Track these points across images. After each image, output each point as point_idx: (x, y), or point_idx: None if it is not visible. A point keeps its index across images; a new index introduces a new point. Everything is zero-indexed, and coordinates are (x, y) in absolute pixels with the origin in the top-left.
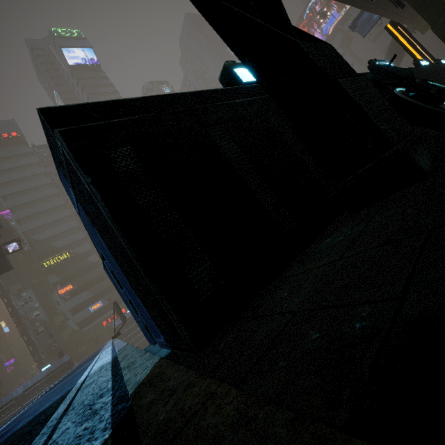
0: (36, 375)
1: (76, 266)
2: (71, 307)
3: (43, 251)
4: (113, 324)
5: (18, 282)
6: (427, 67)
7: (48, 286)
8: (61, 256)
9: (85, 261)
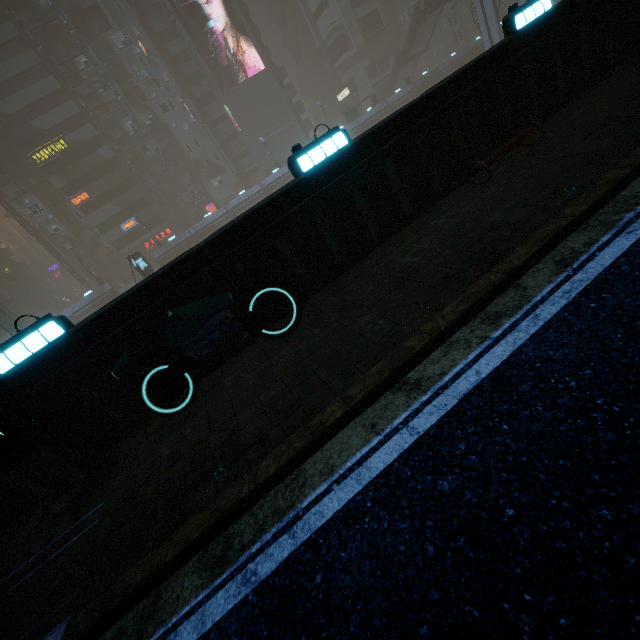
0: (80, 301)
1: (83, 164)
2: (97, 224)
3: (23, 135)
4: (153, 254)
5: (10, 183)
6: (531, 28)
7: (55, 191)
8: (55, 147)
9: (94, 156)
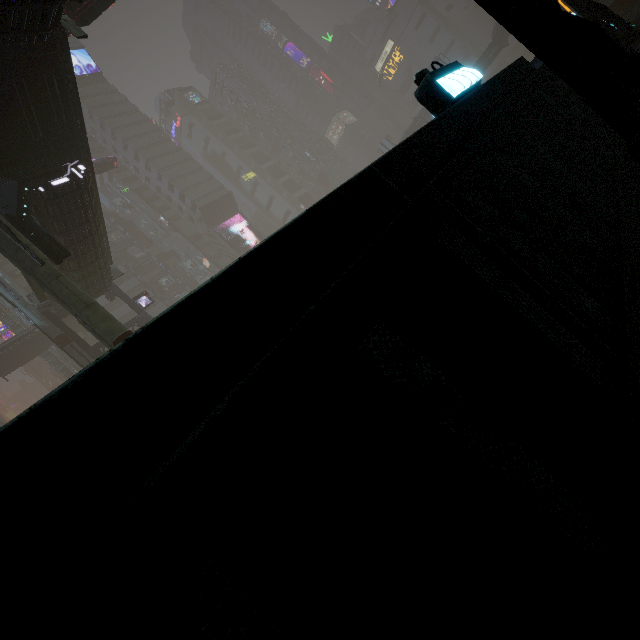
0: None
1: None
2: None
3: None
4: None
5: None
6: None
7: None
8: None
9: None
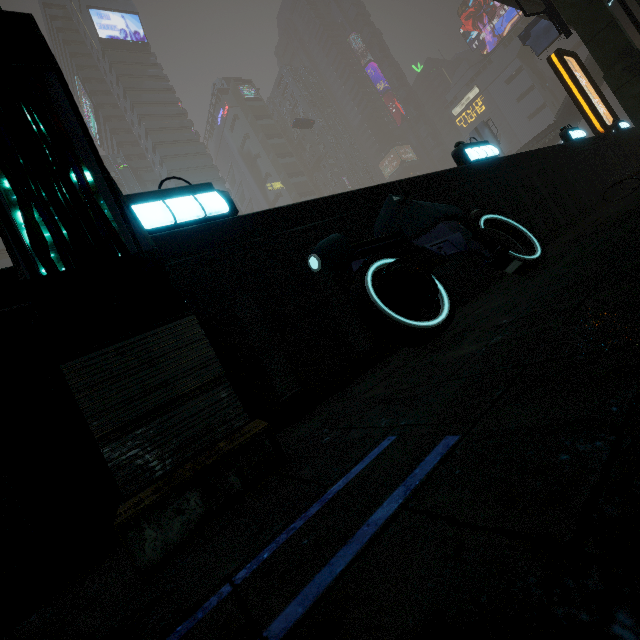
0: None
1: None
2: None
3: None
4: None
5: None
6: (580, 141)
7: None
8: None
9: None
